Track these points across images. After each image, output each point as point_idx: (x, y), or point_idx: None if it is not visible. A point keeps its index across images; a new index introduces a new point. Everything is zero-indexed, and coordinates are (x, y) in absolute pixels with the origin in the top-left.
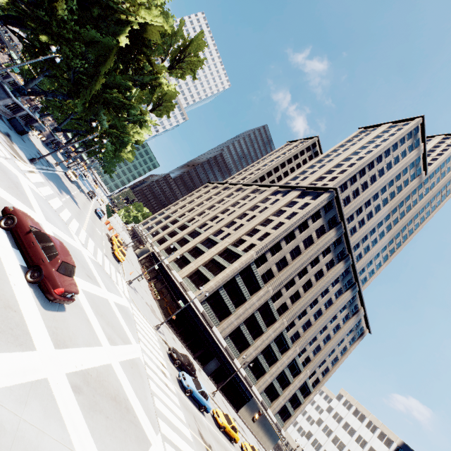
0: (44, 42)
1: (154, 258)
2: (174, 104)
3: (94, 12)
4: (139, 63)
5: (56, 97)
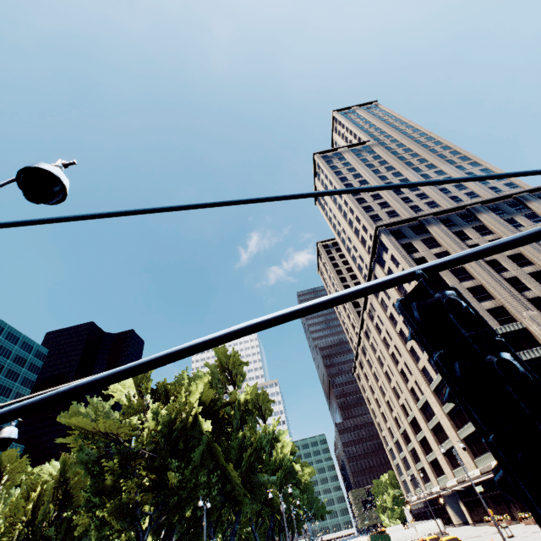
0: (190, 514)
1: (469, 493)
2: (263, 392)
3: (181, 446)
4: (224, 417)
5: (235, 532)
